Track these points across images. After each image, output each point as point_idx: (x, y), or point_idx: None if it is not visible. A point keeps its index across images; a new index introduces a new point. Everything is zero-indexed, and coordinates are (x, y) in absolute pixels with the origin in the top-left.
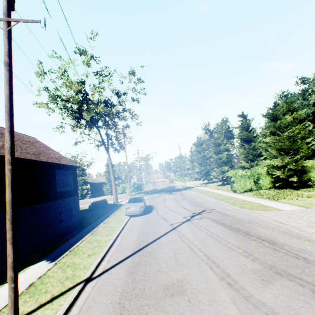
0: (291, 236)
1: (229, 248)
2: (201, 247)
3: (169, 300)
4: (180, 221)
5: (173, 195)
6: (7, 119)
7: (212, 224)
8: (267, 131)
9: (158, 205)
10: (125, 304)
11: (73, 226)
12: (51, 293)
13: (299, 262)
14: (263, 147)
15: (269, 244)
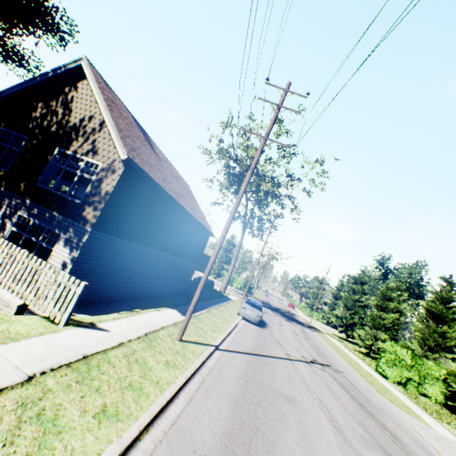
0: (421, 447)
1: (344, 409)
2: (316, 390)
3: (282, 400)
4: (297, 357)
5: (292, 325)
6: (235, 207)
7: (334, 382)
8: None
9: (273, 325)
10: (248, 380)
11: (180, 291)
12: (194, 338)
13: None
14: None
15: (390, 435)
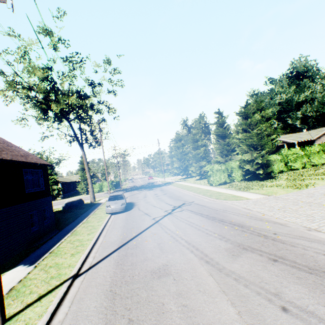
0: (255, 219)
1: (206, 234)
2: (182, 235)
3: (156, 281)
4: (162, 215)
5: (154, 191)
6: None
7: (191, 215)
8: (240, 128)
9: (139, 201)
10: (117, 290)
11: (46, 229)
12: (37, 293)
13: (261, 238)
14: (236, 143)
15: (239, 228)
